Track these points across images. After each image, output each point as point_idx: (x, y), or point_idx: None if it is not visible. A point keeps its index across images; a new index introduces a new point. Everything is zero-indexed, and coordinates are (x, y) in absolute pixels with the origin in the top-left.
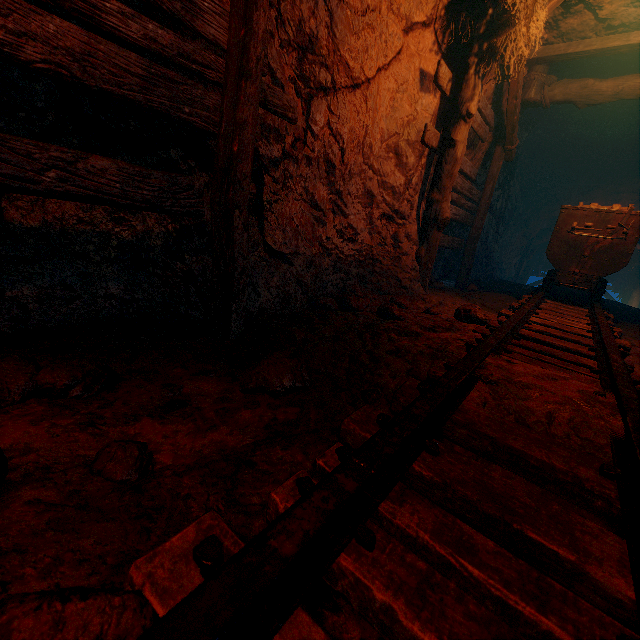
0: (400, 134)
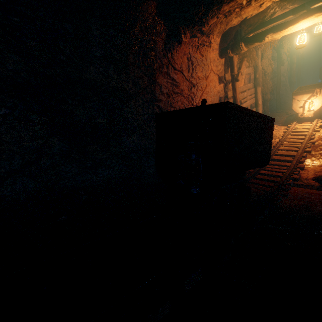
0: (282, 72)
